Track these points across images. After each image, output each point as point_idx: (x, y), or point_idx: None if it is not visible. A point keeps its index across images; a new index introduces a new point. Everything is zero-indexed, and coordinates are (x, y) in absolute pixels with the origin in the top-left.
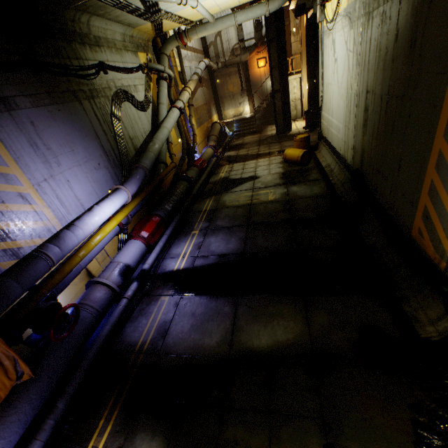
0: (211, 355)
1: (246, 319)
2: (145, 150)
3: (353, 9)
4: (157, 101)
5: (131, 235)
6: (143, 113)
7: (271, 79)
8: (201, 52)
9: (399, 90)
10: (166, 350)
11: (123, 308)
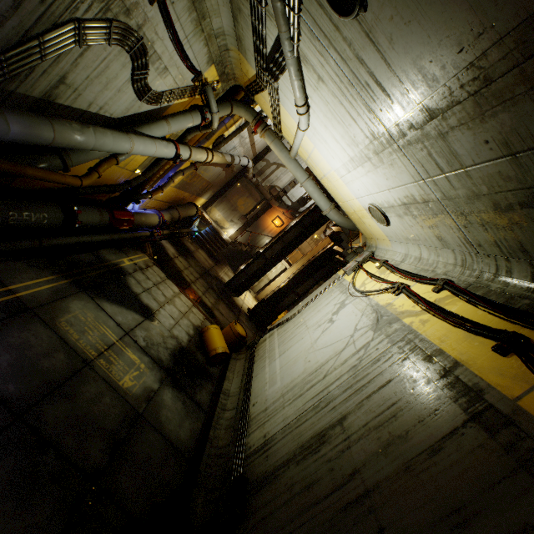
0: None
1: None
2: (50, 117)
3: (389, 321)
4: (167, 115)
5: None
6: (134, 95)
7: (272, 244)
8: (255, 153)
9: (391, 529)
10: None
11: None
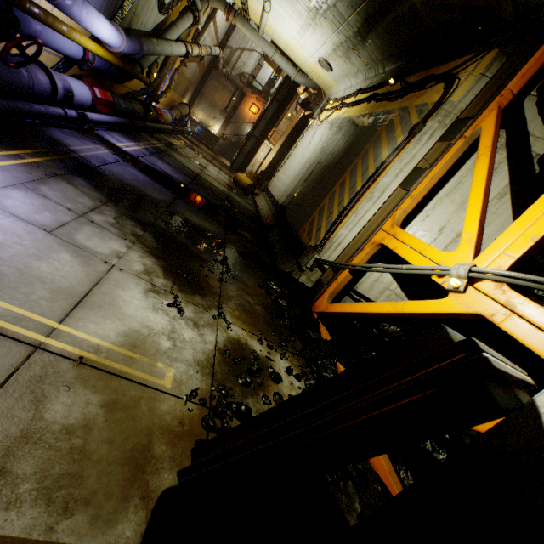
0: (151, 199)
1: (183, 206)
2: (148, 38)
3: (336, 122)
4: (174, 21)
5: (82, 78)
6: (157, 11)
7: (257, 124)
8: (218, 41)
9: (334, 164)
10: (106, 170)
11: (59, 114)
